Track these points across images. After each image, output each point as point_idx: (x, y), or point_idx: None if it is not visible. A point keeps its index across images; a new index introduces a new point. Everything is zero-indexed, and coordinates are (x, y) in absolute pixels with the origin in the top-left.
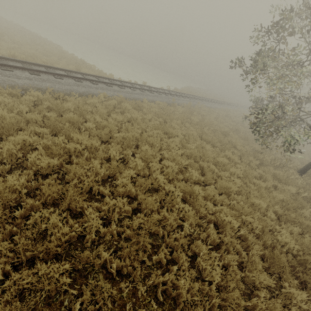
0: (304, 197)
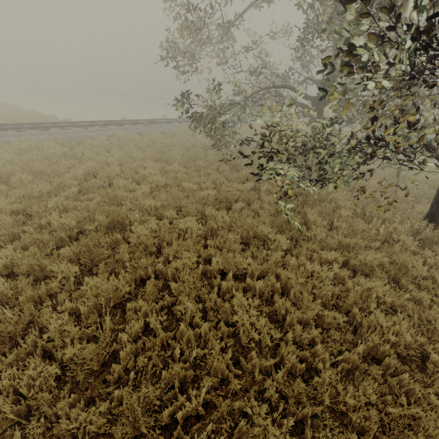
0: (267, 191)
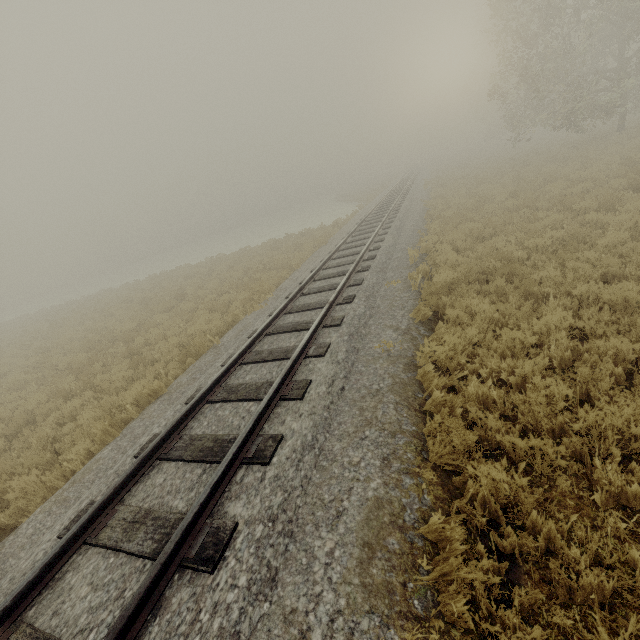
0: None
